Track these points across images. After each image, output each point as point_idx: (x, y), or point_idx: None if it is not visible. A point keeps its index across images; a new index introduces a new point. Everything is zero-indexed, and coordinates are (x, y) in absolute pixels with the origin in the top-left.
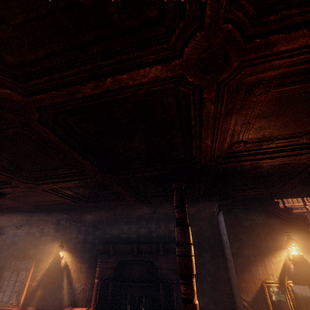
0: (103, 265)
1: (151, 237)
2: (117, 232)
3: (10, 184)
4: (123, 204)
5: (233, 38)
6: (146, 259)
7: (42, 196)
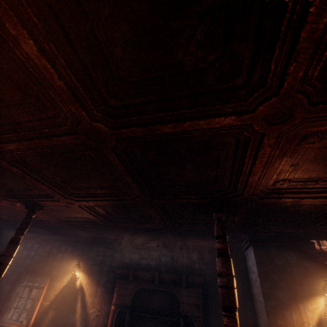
0: (121, 291)
1: (173, 267)
2: (137, 257)
3: (54, 198)
4: (150, 228)
5: (302, 104)
6: (167, 290)
7: (76, 212)
